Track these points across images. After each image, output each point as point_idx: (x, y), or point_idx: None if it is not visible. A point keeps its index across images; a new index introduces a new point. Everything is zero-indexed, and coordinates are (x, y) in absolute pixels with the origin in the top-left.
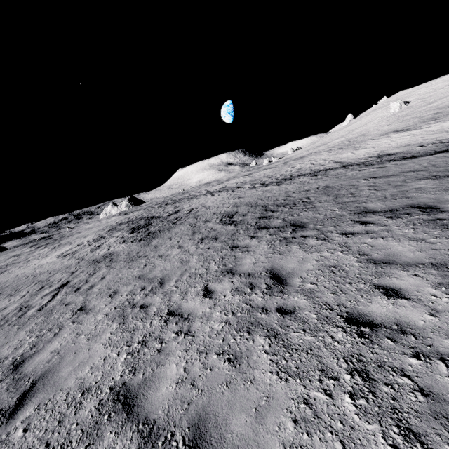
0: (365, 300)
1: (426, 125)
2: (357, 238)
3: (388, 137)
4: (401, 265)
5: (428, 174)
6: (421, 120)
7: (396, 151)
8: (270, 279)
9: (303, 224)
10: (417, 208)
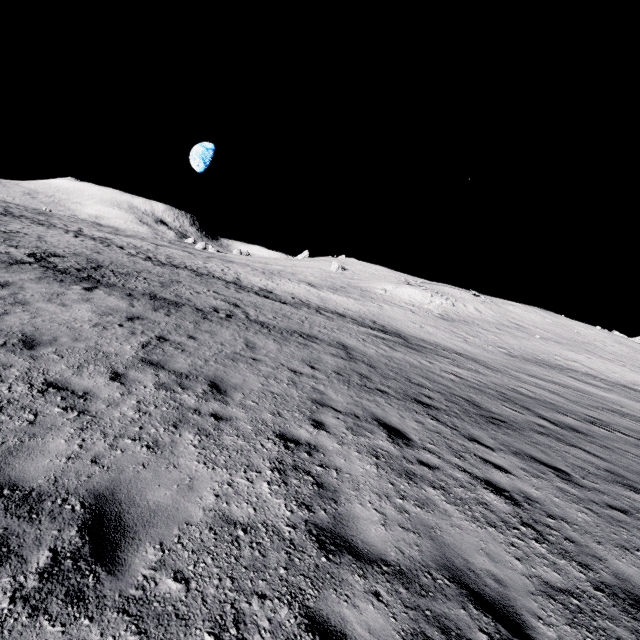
0: (43, 302)
1: (326, 290)
2: (107, 296)
3: (297, 284)
4: (96, 305)
5: (236, 302)
6: (331, 286)
7: (277, 293)
8: (0, 284)
9: (97, 282)
10: (176, 303)
